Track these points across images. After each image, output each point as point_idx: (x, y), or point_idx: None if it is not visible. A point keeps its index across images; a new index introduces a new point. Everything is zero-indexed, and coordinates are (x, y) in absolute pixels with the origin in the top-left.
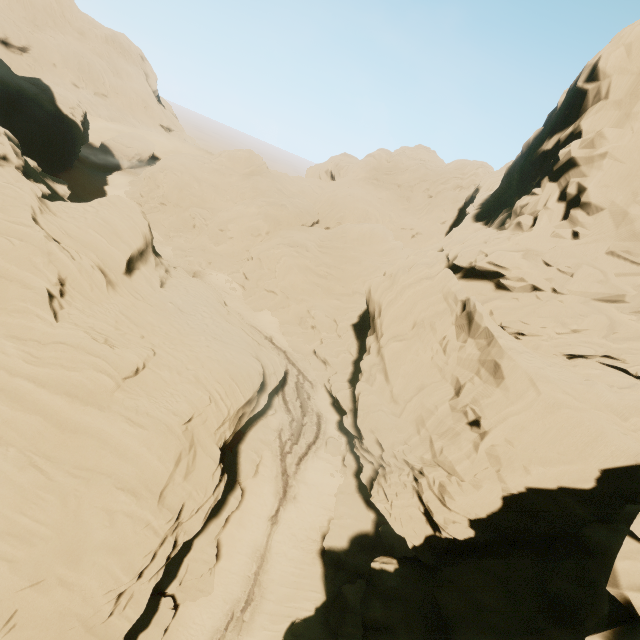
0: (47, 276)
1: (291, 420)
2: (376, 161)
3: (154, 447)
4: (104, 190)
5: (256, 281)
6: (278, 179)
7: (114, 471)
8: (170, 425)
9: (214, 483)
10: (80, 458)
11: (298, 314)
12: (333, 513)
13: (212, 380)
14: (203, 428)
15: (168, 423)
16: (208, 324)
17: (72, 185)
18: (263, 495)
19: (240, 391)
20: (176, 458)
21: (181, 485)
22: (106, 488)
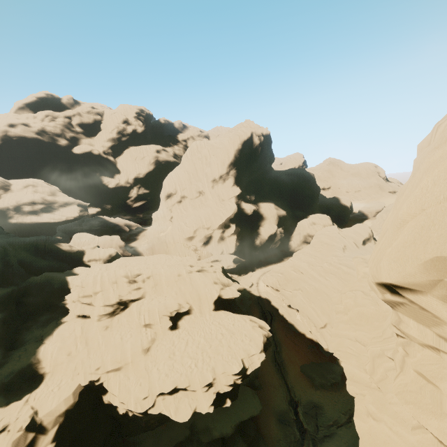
0: (340, 244)
1: None
2: None
3: None
4: None
5: None
6: None
7: None
8: None
9: None
10: (349, 279)
11: None
12: None
13: None
14: None
15: None
16: None
17: None
18: None
19: None
20: None
21: None
22: None
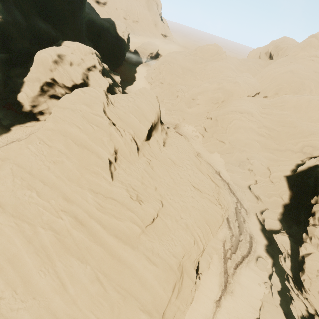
0: (108, 149)
1: (231, 235)
2: (317, 40)
3: (161, 281)
4: (134, 76)
5: (212, 133)
6: (232, 62)
7: (138, 296)
8: (171, 264)
9: (191, 295)
10: (121, 280)
11: (239, 159)
12: (259, 313)
13: (195, 226)
14: (188, 260)
15: (170, 263)
16: (190, 175)
17: (121, 75)
18: (211, 283)
19: (211, 232)
20: (173, 287)
21: (174, 302)
22: (134, 307)
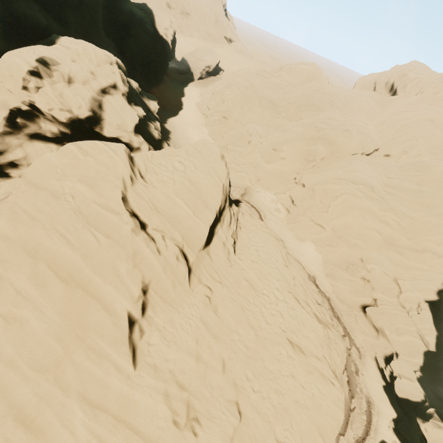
0: (130, 289)
1: None
2: None
3: None
4: (181, 101)
5: (304, 210)
6: (337, 95)
7: None
8: None
9: None
10: None
11: (348, 259)
12: None
13: None
14: None
15: None
16: (282, 313)
17: (160, 98)
18: None
19: None
20: None
21: None
22: None
